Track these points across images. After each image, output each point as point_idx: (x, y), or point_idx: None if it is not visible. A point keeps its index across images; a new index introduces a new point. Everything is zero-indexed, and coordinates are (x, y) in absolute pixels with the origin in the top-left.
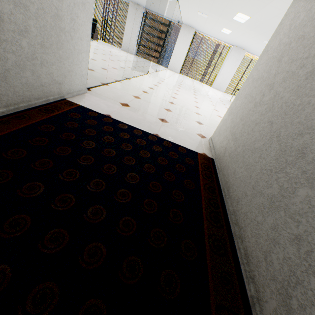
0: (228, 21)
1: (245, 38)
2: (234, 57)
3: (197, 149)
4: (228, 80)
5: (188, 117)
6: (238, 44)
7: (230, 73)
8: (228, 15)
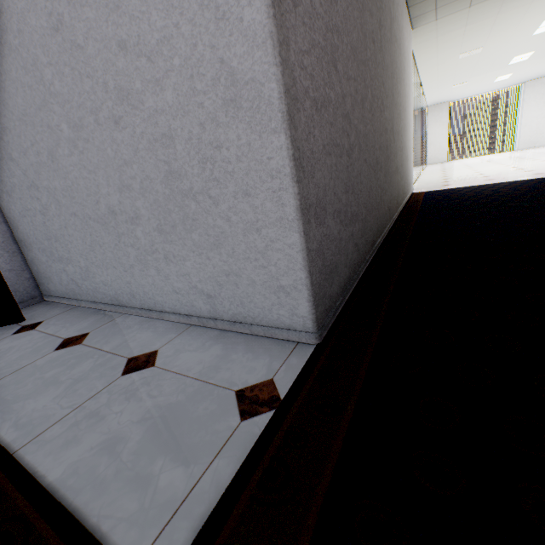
0: (502, 70)
1: (541, 66)
2: (535, 94)
3: (540, 177)
4: (542, 127)
5: (510, 173)
6: (533, 77)
7: (540, 115)
8: (498, 67)
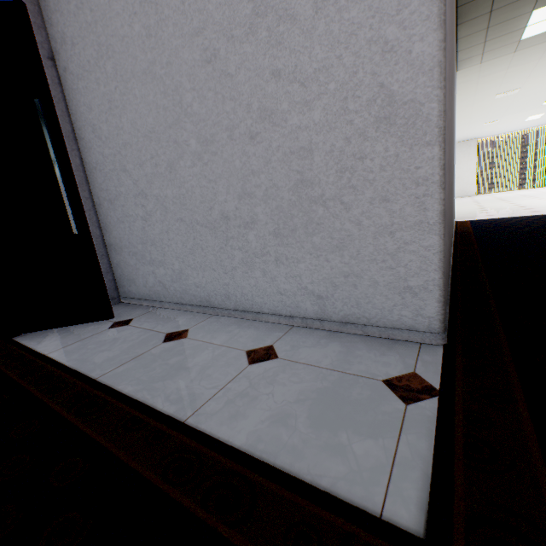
0: (534, 110)
1: None
2: None
3: None
4: None
5: None
6: None
7: None
8: (532, 107)
